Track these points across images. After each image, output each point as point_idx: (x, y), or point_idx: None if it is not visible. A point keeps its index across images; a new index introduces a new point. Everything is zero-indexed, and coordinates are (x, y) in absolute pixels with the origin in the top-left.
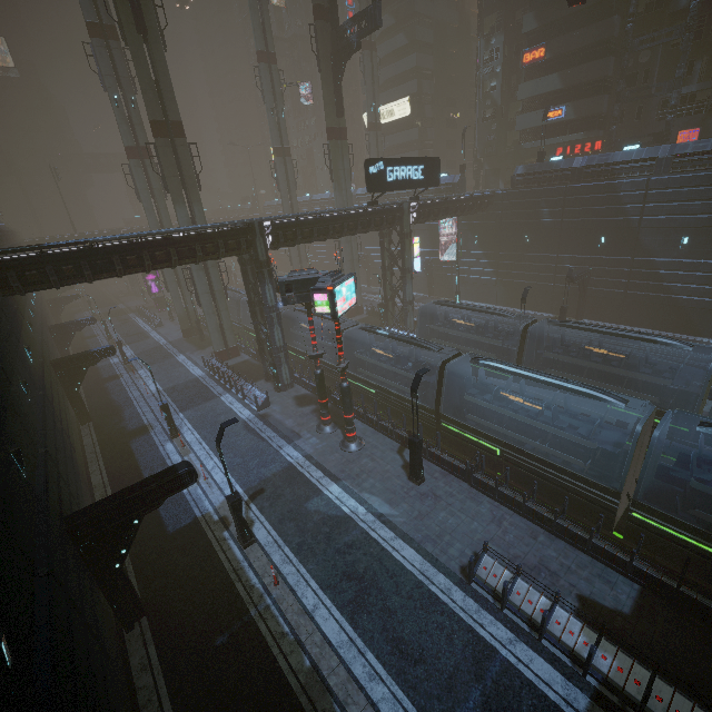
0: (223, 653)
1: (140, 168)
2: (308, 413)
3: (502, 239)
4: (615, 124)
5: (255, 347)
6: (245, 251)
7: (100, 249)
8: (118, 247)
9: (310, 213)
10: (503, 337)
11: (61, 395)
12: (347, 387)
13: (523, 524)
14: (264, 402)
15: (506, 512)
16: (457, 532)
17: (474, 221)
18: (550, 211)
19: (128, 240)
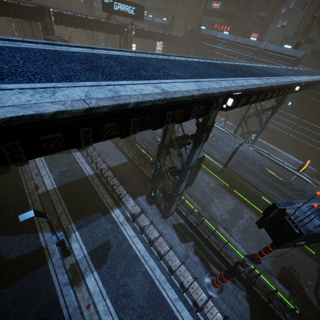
0: None
1: None
2: None
3: None
4: (236, 20)
5: None
6: (40, 21)
7: None
8: None
9: (73, 12)
10: None
11: None
12: None
13: (111, 144)
14: None
15: (109, 141)
16: None
17: (169, 47)
18: (193, 52)
19: None
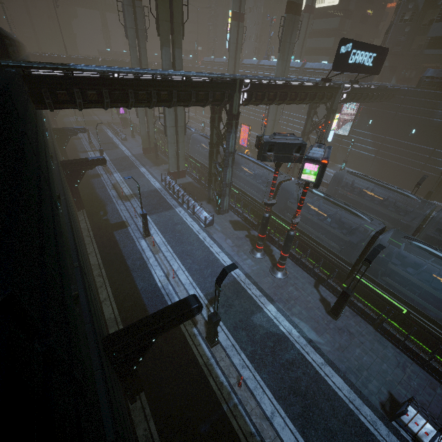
0: (207, 441)
1: (131, 8)
2: (242, 237)
3: (391, 127)
4: None
5: (196, 173)
6: (223, 103)
7: (120, 80)
8: (134, 81)
9: (282, 79)
10: (403, 213)
11: (68, 190)
12: (293, 235)
13: (422, 374)
14: (210, 221)
15: (407, 360)
16: (372, 370)
17: (373, 108)
18: None
19: (142, 76)
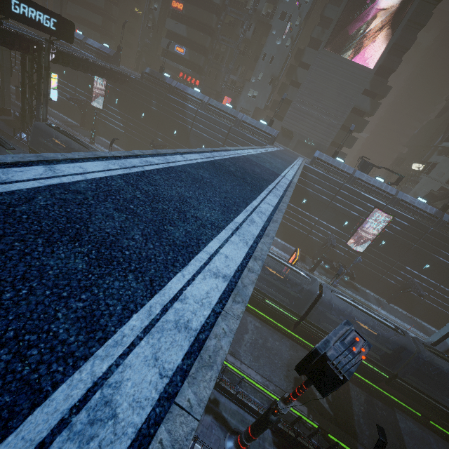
0: None
1: None
2: None
3: (131, 108)
4: (205, 75)
5: None
6: None
7: None
8: None
9: None
10: None
11: None
12: None
13: None
14: None
15: None
16: None
17: (117, 88)
18: (156, 104)
19: None
